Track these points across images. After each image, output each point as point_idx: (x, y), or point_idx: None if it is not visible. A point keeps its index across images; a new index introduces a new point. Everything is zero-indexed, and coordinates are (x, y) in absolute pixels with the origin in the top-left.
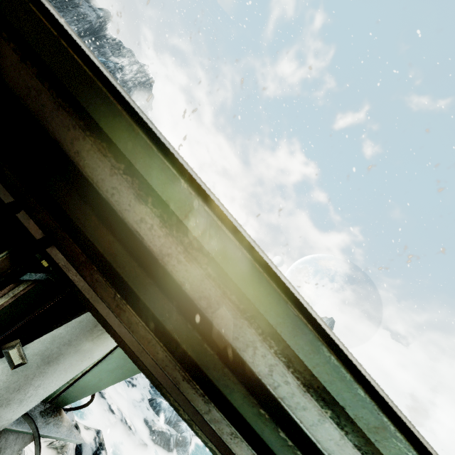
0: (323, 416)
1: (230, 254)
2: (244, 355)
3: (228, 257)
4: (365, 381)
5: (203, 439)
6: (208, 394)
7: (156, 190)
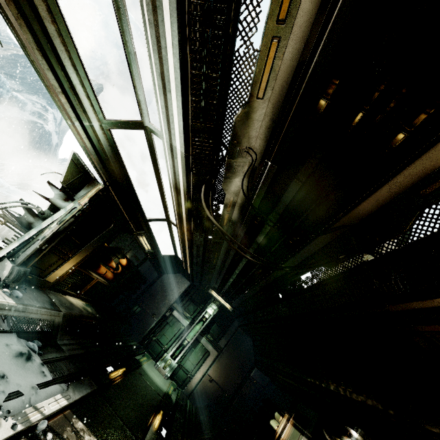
0: (74, 72)
1: (64, 30)
2: (59, 52)
3: (63, 31)
4: (84, 68)
5: (37, 67)
6: (44, 57)
7: (49, 3)
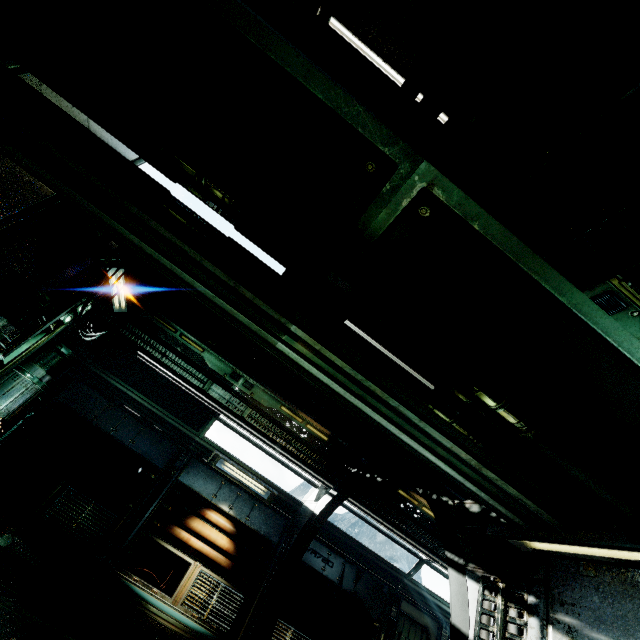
0: None
1: None
2: None
3: None
4: None
5: None
6: None
7: None
